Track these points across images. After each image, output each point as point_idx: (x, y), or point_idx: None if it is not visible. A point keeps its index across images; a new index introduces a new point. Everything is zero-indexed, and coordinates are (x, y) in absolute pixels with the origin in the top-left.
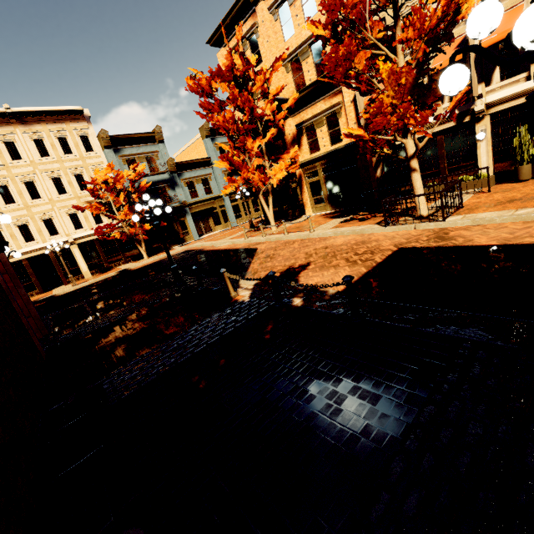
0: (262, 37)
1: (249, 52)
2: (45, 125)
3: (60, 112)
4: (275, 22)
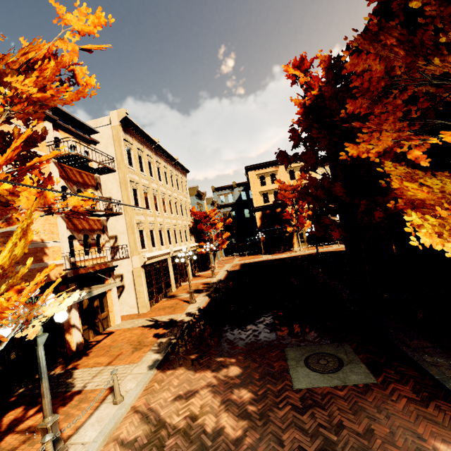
0: (279, 175)
1: (269, 178)
2: (179, 173)
3: (185, 169)
4: (287, 173)
